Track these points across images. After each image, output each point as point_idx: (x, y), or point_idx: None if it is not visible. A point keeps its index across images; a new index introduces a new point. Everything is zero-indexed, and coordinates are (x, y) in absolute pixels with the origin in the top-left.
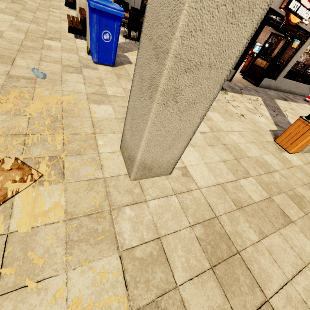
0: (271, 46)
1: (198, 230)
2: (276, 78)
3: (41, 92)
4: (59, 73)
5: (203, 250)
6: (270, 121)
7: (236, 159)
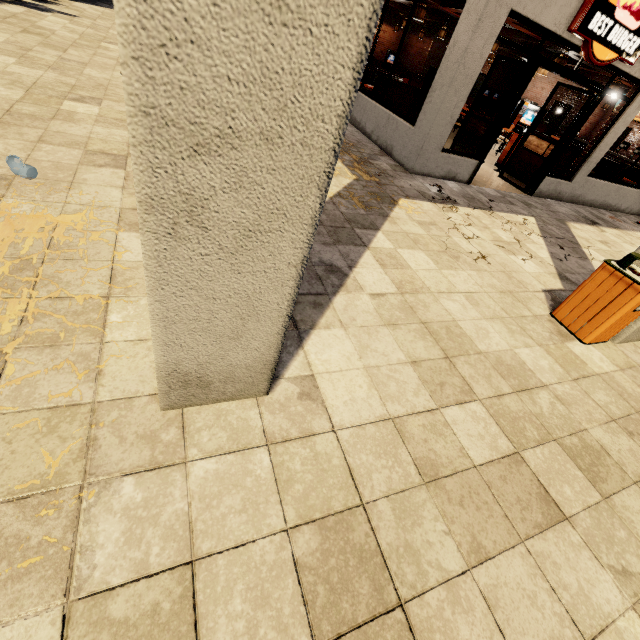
0: (567, 112)
1: (303, 542)
2: (573, 178)
3: (15, 206)
4: (72, 168)
5: (304, 599)
6: (548, 270)
7: (447, 358)
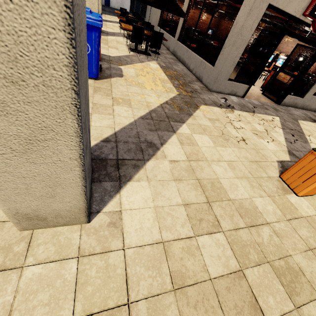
0: (305, 59)
1: None
2: (304, 95)
3: None
4: None
5: None
6: (282, 149)
7: (208, 202)
